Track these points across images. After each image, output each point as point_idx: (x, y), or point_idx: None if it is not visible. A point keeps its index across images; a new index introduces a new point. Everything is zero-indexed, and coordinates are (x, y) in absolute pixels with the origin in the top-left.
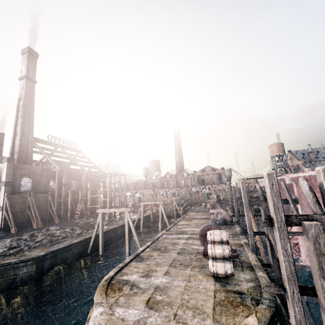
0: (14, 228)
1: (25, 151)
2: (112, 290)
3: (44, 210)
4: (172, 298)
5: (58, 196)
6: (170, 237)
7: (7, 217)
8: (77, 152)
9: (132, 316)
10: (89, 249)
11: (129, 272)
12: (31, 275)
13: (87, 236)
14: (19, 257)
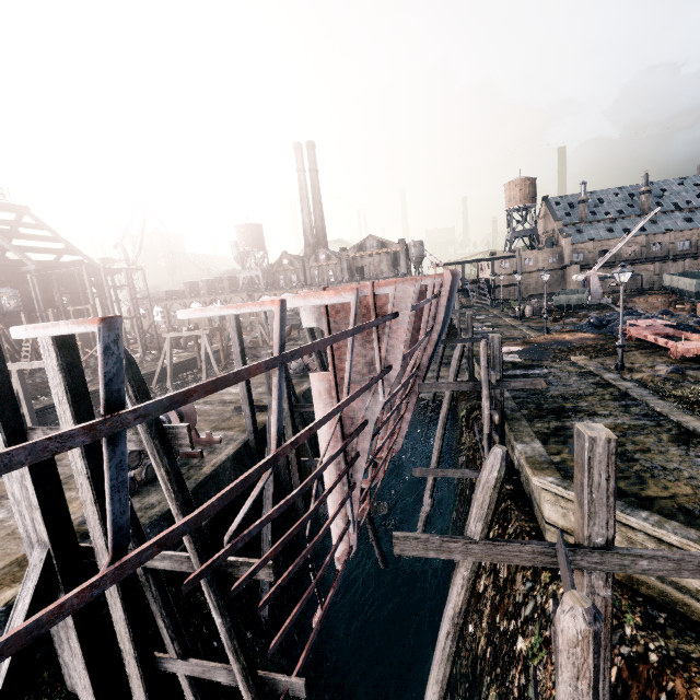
0: None
1: None
2: None
3: None
4: None
5: None
6: None
7: None
8: (15, 211)
9: None
10: None
11: None
12: None
13: None
14: None
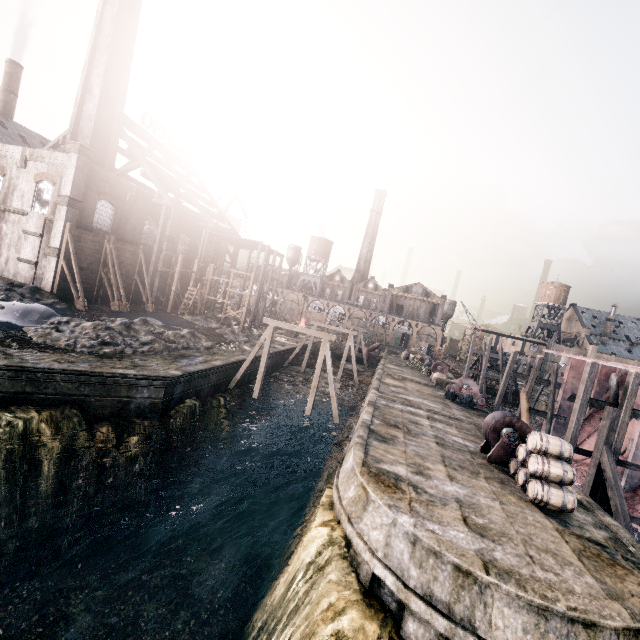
0: (84, 301)
1: (103, 138)
2: (385, 485)
3: (127, 280)
4: (500, 526)
5: (158, 259)
6: (396, 407)
7: (69, 274)
8: (189, 172)
9: (463, 542)
10: (233, 383)
11: (385, 459)
12: (154, 404)
13: (232, 359)
14: (133, 367)
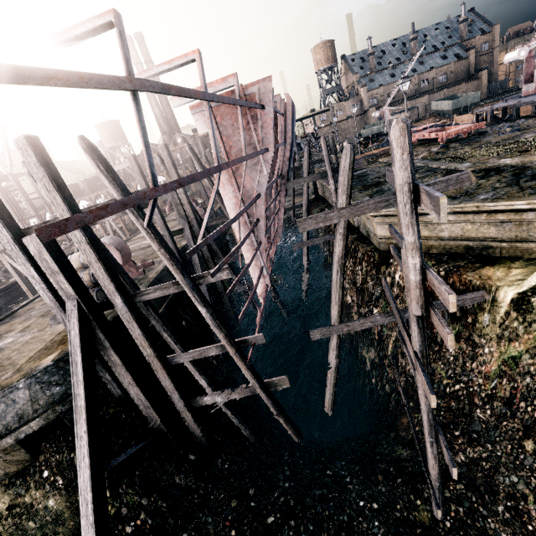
0: None
1: None
2: None
3: None
4: None
5: None
6: None
7: None
8: None
9: None
10: None
11: None
12: None
13: None
14: None
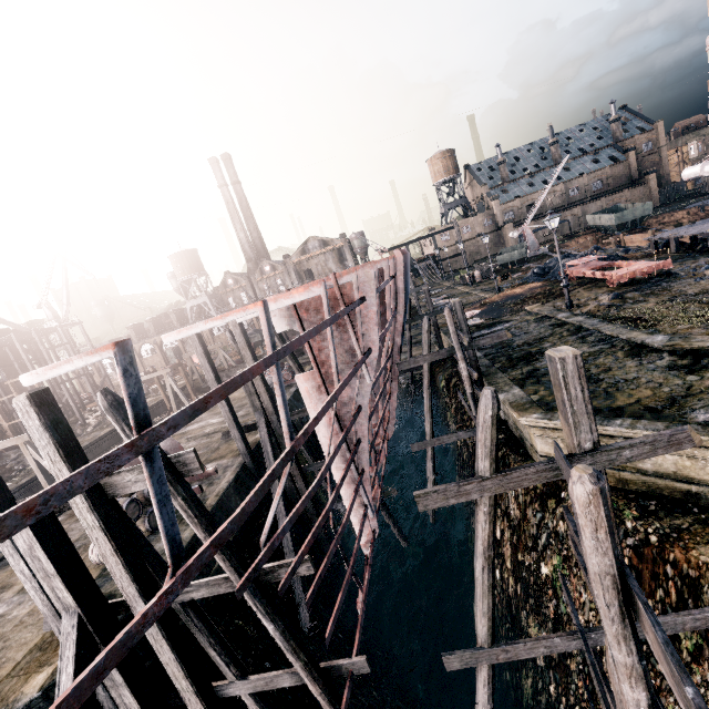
0: None
1: None
2: None
3: None
4: None
5: None
6: None
7: None
8: None
9: None
10: None
11: None
12: None
13: None
14: None
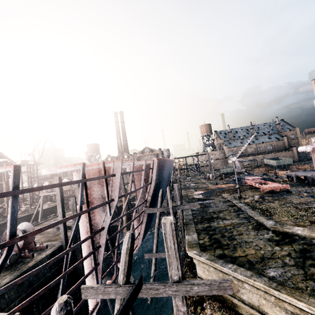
0: None
1: None
2: None
3: None
4: None
5: None
6: None
7: None
8: None
9: None
10: None
11: None
12: None
13: None
14: None
